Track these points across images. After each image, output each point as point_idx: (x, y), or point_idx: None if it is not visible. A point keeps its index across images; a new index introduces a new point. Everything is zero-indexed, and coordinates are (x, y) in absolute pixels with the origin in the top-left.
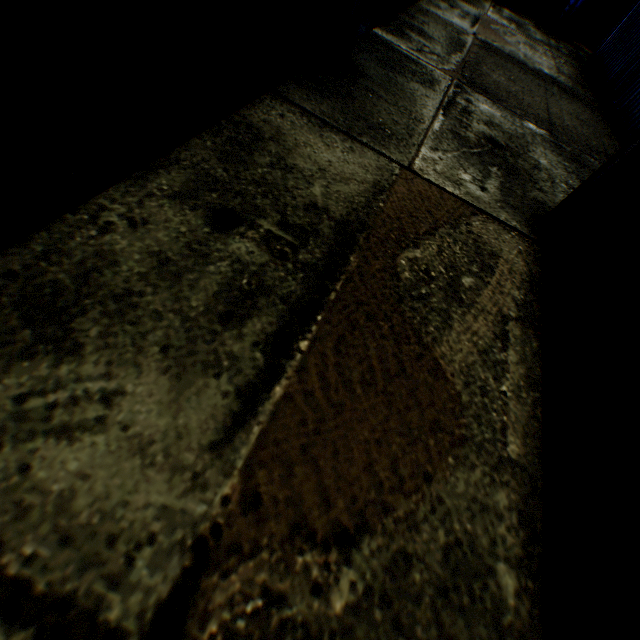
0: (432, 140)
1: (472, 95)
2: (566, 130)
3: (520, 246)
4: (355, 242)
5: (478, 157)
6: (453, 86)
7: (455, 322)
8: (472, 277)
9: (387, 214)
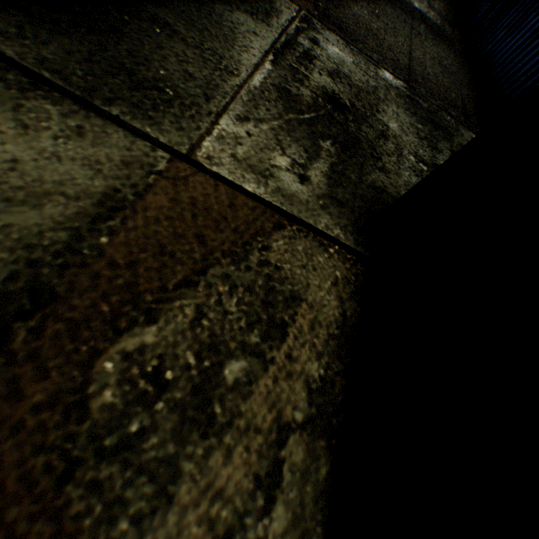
0: (244, 103)
1: (322, 33)
2: (427, 80)
3: (339, 271)
4: (2, 347)
5: (309, 126)
6: (299, 19)
7: (184, 482)
8: (245, 357)
9: (110, 259)
